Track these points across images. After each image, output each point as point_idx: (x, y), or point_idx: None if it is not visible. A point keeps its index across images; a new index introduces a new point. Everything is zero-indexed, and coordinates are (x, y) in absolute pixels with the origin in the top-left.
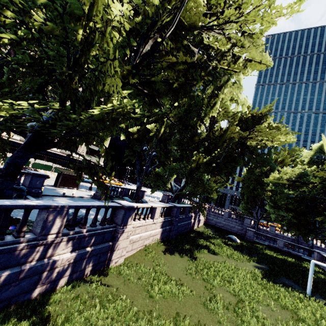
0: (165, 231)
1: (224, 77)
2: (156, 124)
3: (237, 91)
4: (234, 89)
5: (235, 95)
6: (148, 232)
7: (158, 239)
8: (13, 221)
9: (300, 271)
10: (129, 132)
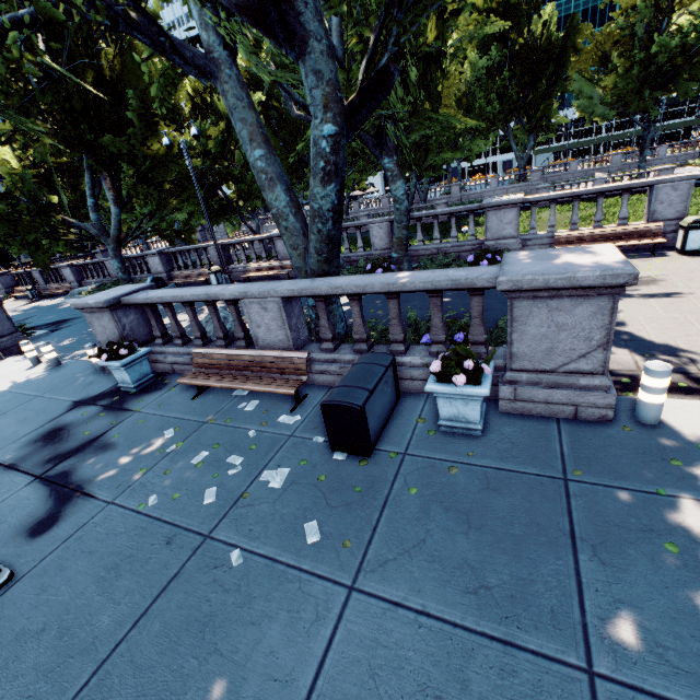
0: None
1: None
2: None
3: None
4: None
5: None
6: None
7: None
8: (385, 258)
9: None
10: None
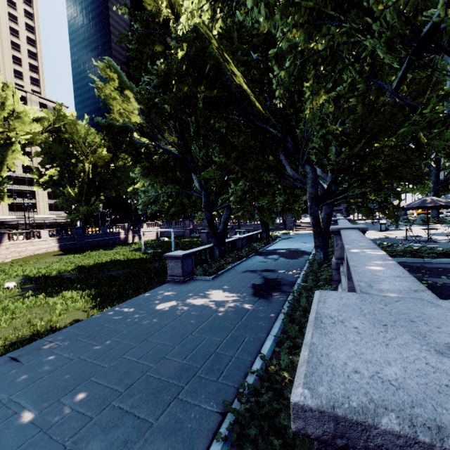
0: (66, 245)
1: (5, 151)
2: (55, 169)
3: (17, 156)
4: (14, 155)
5: (16, 159)
6: (38, 246)
7: (56, 250)
8: None
9: (182, 243)
10: (45, 181)
